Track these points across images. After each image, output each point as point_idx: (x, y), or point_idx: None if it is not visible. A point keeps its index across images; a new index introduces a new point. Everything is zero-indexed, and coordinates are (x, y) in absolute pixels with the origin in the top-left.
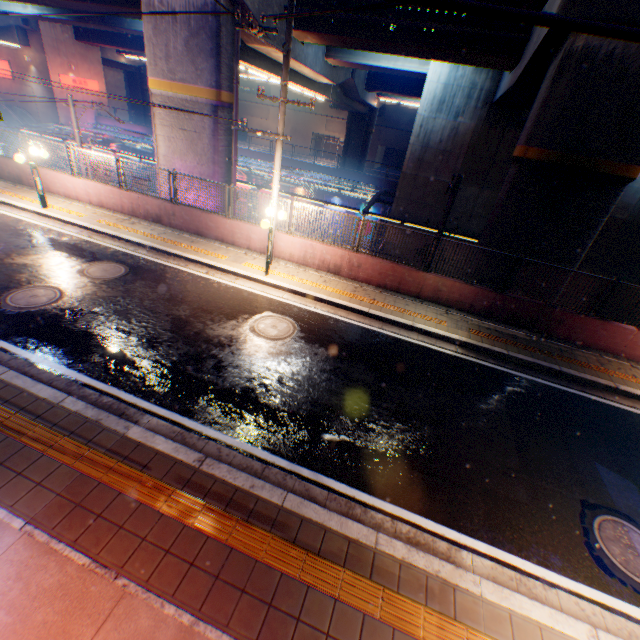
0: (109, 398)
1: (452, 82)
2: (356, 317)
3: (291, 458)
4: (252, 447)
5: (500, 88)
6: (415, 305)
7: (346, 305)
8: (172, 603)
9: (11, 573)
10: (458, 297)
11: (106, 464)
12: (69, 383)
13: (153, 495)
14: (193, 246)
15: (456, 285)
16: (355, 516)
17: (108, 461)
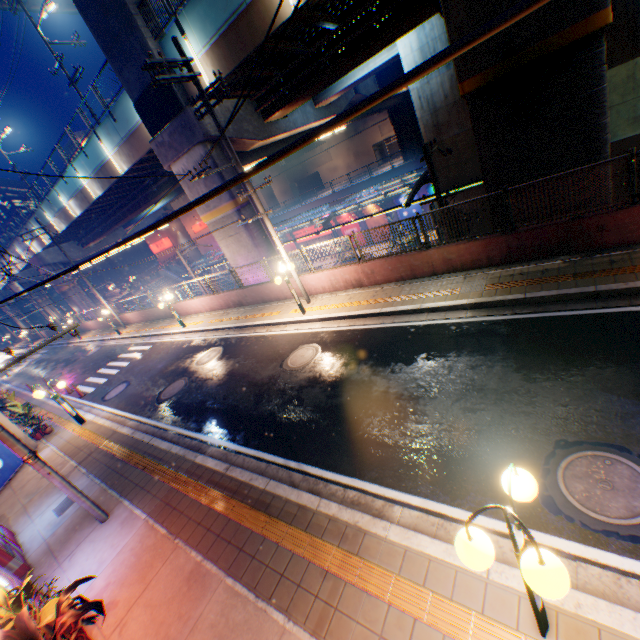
0: (195, 441)
1: (425, 41)
2: (371, 321)
3: (286, 456)
4: (264, 453)
5: None
6: (430, 284)
7: (361, 314)
8: (195, 550)
9: (139, 539)
10: (470, 257)
11: (182, 480)
12: (179, 437)
13: (199, 493)
14: (260, 313)
15: (460, 247)
16: (317, 490)
17: (184, 478)
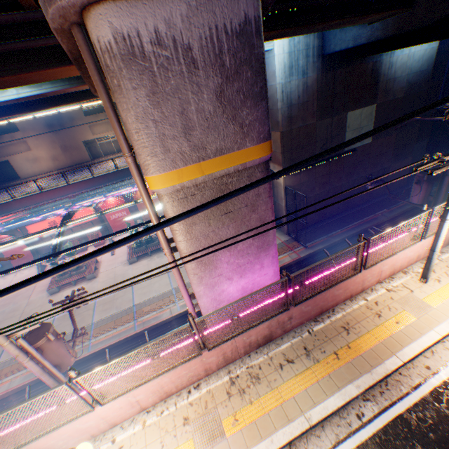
0: None
1: (293, 49)
2: None
3: None
4: None
5: (343, 40)
6: None
7: None
8: None
9: None
10: None
11: None
12: None
13: None
14: (363, 334)
15: None
16: None
17: None
